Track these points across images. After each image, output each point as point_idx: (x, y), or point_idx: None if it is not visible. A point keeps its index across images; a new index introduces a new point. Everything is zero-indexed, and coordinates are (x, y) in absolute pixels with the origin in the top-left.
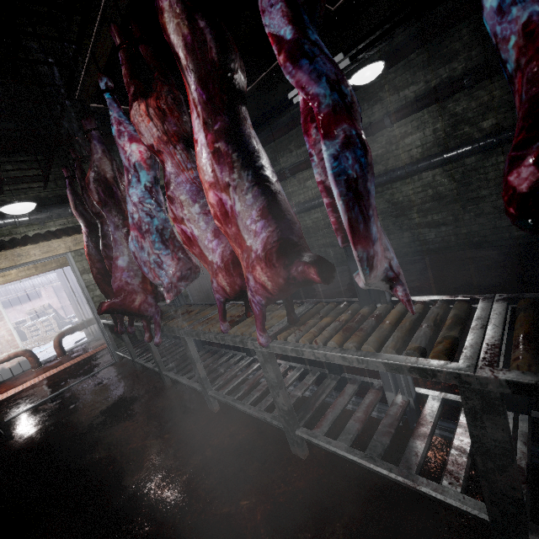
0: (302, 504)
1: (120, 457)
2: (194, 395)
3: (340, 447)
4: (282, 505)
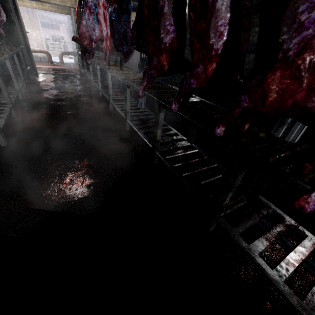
0: (102, 114)
1: (68, 93)
2: (98, 92)
3: (115, 106)
4: (98, 112)
